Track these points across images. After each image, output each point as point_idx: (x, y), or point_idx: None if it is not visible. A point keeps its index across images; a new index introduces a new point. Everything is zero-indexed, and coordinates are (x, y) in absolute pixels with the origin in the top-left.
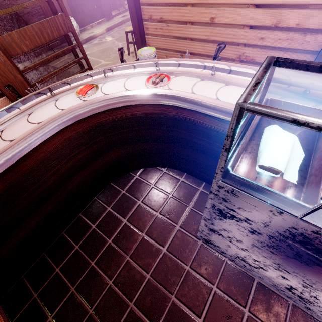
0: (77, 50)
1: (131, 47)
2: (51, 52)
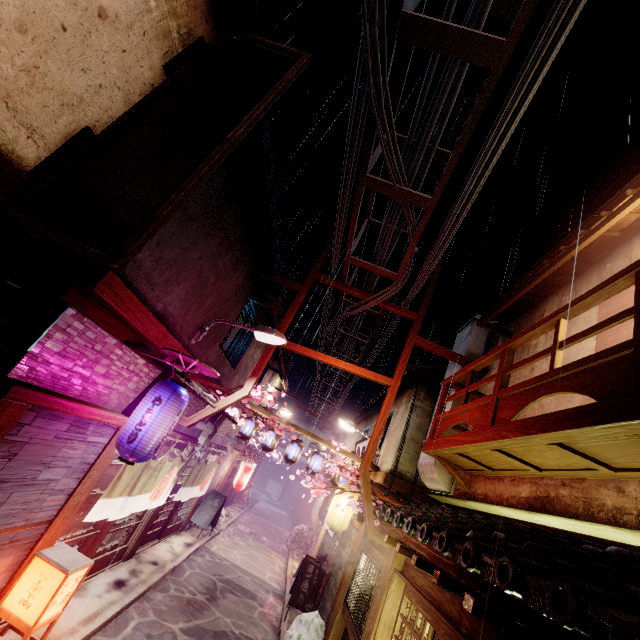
0: (221, 542)
1: (274, 564)
2: (205, 534)
